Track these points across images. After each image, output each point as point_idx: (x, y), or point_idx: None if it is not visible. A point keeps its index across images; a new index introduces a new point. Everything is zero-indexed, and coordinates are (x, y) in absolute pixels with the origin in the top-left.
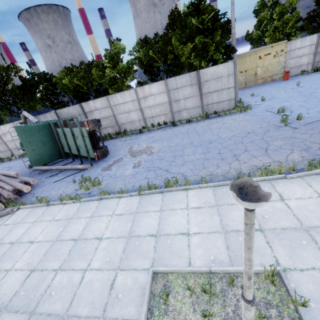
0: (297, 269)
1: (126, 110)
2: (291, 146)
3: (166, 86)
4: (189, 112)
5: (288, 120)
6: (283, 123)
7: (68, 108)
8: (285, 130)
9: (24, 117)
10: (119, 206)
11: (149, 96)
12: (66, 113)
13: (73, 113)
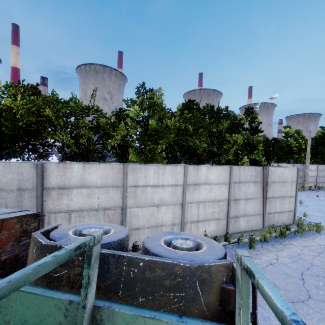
0: None
1: (155, 200)
2: None
3: (231, 176)
4: (248, 221)
5: None
6: None
7: None
8: None
9: None
10: None
11: (203, 183)
12: None
13: None
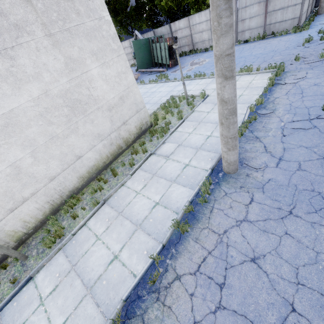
0: (213, 96)
1: (200, 30)
2: (281, 59)
3: (236, 5)
4: (251, 33)
5: (313, 40)
6: (306, 43)
7: (162, 28)
8: (296, 49)
9: (135, 35)
10: (172, 84)
11: None
12: (160, 32)
13: (164, 33)
